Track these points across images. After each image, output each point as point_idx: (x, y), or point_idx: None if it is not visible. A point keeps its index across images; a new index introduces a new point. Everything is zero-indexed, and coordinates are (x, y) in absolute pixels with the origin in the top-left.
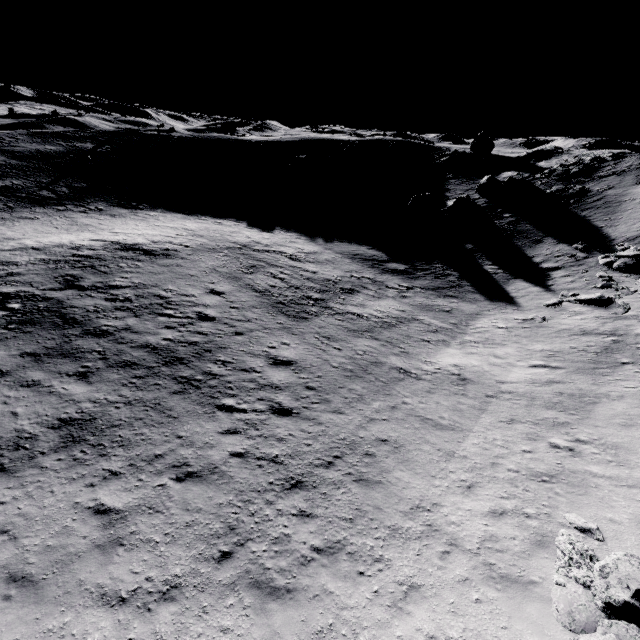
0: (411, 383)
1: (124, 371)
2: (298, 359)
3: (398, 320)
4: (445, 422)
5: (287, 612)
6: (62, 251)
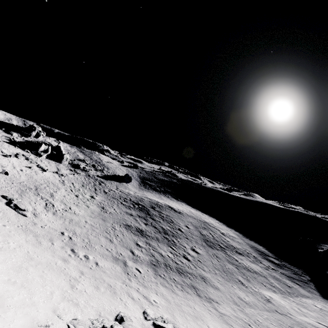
0: (241, 286)
1: (154, 228)
2: (201, 253)
3: (255, 272)
4: (244, 300)
5: (161, 279)
6: (154, 201)
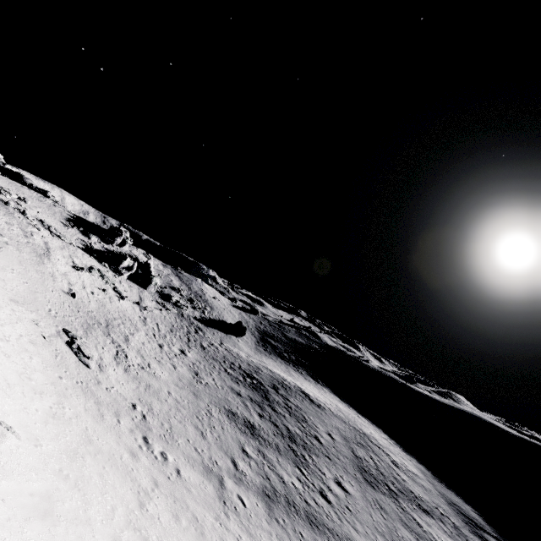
0: None
1: (273, 426)
2: (352, 494)
3: None
4: None
5: (278, 527)
6: (278, 377)
